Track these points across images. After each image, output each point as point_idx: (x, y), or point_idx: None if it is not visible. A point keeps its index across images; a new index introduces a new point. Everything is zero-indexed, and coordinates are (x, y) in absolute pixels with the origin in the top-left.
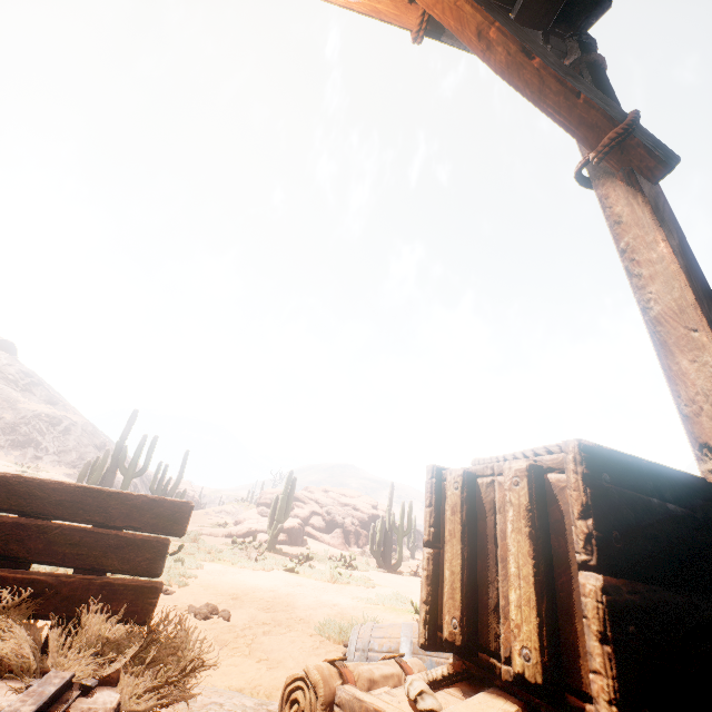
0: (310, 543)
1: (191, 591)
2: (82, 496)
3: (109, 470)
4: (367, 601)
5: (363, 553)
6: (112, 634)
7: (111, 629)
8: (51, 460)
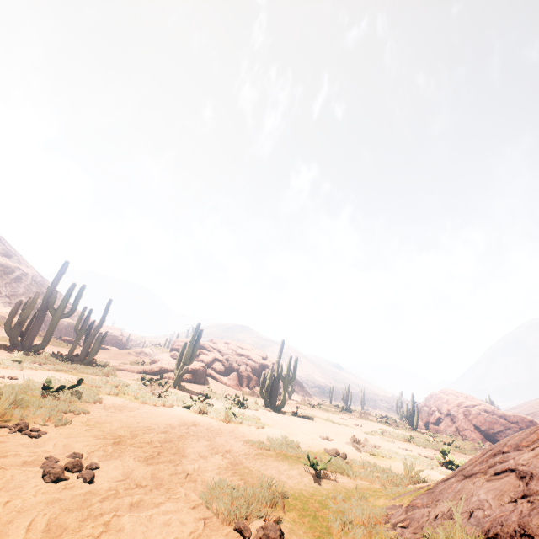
0: (211, 382)
1: (69, 432)
2: None
3: (40, 309)
4: (259, 446)
5: (252, 393)
6: None
7: None
8: (3, 301)
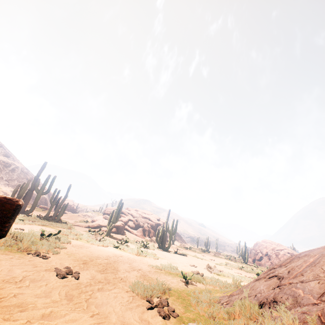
0: (127, 233)
1: (60, 257)
2: None
3: (30, 190)
4: (156, 267)
5: (151, 240)
6: None
7: None
8: (4, 183)
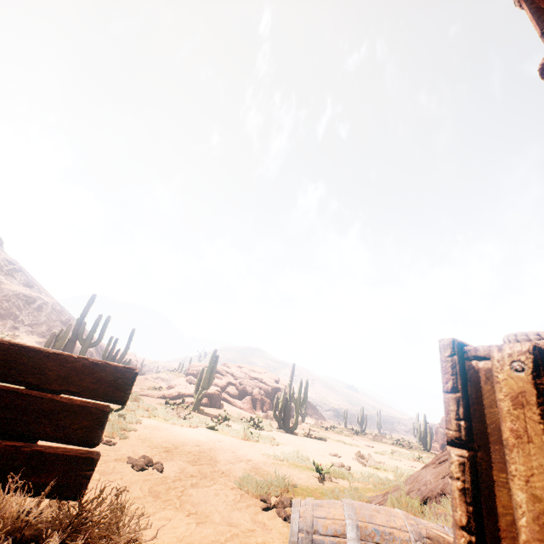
0: (226, 406)
1: (131, 443)
2: (16, 355)
3: (70, 340)
4: (274, 457)
5: (266, 416)
6: (34, 516)
7: (33, 510)
8: (26, 330)
